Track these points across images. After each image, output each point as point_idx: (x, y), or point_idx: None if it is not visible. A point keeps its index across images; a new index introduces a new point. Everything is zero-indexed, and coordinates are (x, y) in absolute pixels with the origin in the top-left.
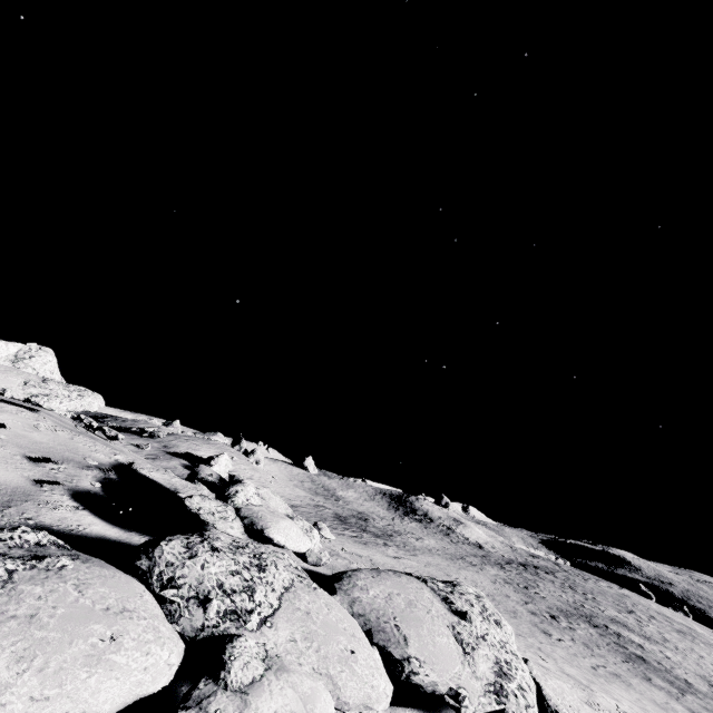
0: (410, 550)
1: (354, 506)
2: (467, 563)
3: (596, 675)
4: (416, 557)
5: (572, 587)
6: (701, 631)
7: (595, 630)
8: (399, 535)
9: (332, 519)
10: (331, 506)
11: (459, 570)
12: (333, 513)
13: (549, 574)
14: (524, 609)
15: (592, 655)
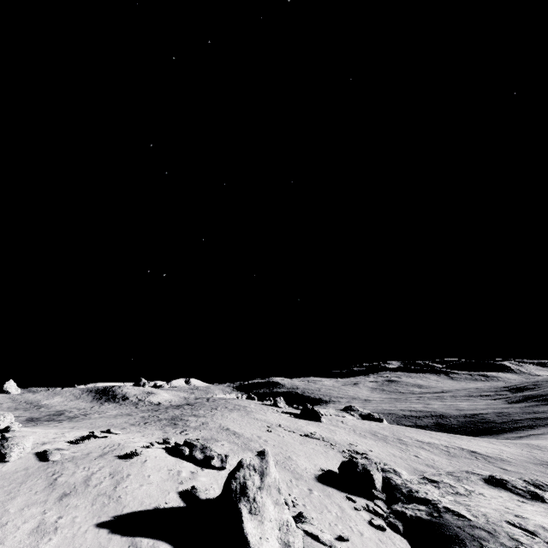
0: (80, 421)
1: (57, 408)
2: (126, 415)
3: (124, 433)
4: (78, 422)
5: (194, 408)
6: (252, 406)
7: (169, 421)
8: (85, 415)
9: (21, 422)
10: (28, 414)
11: (108, 420)
12: (27, 418)
13: (191, 405)
14: (128, 424)
15: (140, 429)
